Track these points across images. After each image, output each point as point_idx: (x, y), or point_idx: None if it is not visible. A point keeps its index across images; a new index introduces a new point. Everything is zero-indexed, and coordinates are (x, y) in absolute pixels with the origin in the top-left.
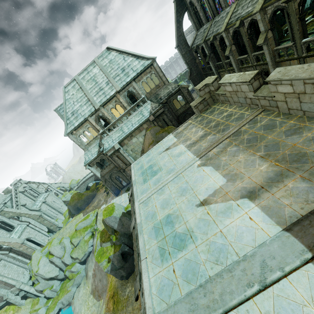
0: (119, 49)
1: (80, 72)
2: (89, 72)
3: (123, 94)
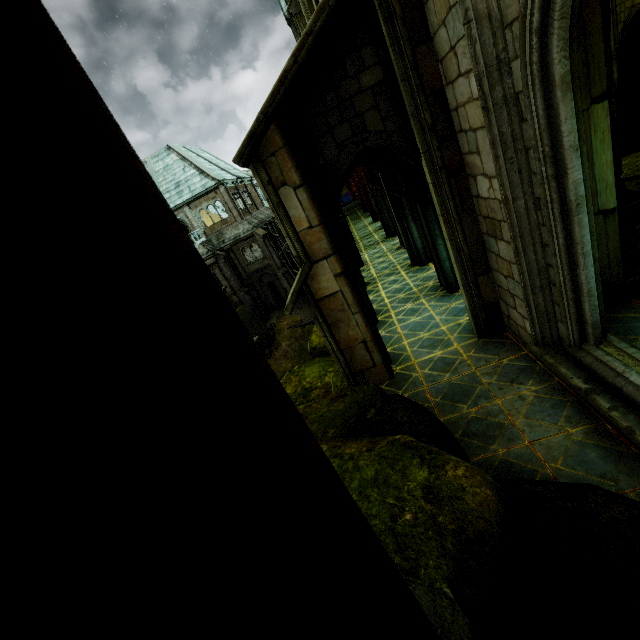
0: (182, 152)
1: None
2: None
3: None
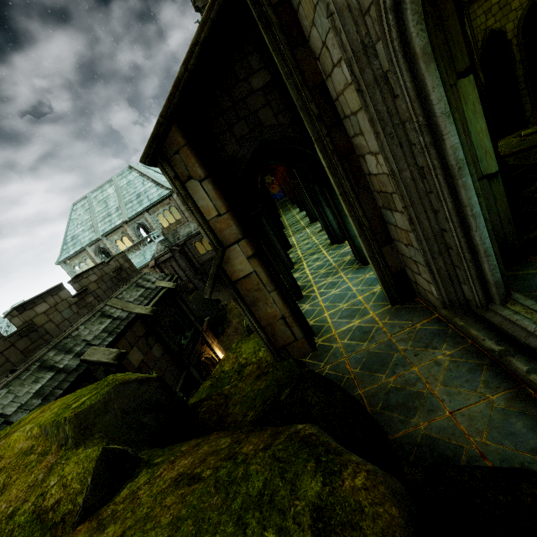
0: (141, 170)
1: (95, 189)
2: (104, 191)
3: (133, 226)
